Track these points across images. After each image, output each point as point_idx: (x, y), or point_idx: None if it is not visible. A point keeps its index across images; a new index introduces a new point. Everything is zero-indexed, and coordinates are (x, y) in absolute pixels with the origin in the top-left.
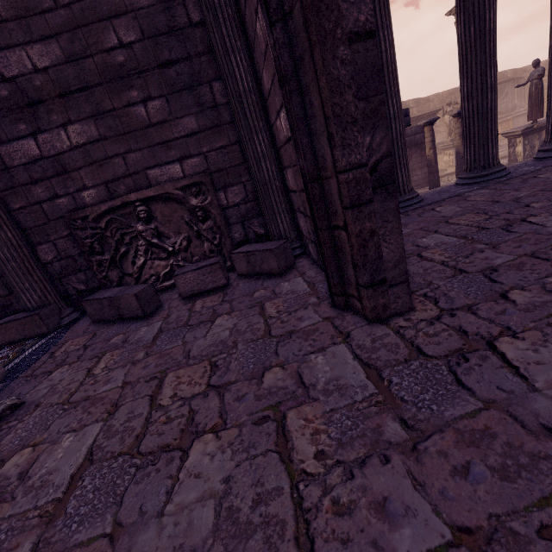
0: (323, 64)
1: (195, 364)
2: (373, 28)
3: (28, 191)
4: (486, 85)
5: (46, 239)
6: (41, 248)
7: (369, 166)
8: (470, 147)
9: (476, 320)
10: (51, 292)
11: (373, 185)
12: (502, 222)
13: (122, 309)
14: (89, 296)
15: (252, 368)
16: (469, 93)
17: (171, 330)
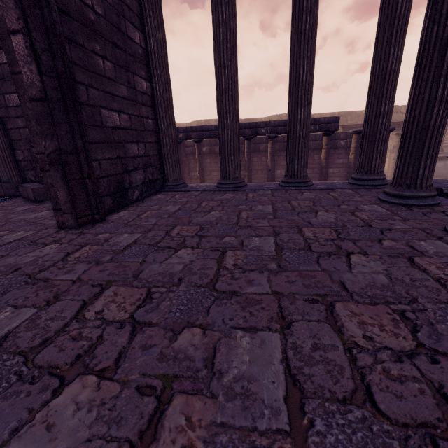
0: (22, 108)
1: (1, 223)
2: (39, 98)
3: (15, 121)
4: (297, 119)
5: (20, 148)
6: (17, 152)
7: (46, 155)
8: (286, 160)
9: (73, 237)
10: (15, 176)
11: (49, 163)
12: (206, 209)
13: (29, 194)
14: (24, 183)
15: (5, 229)
16: (288, 122)
17: (28, 210)
